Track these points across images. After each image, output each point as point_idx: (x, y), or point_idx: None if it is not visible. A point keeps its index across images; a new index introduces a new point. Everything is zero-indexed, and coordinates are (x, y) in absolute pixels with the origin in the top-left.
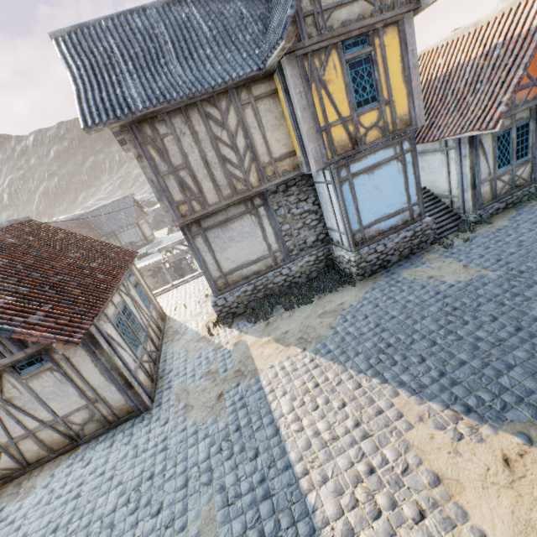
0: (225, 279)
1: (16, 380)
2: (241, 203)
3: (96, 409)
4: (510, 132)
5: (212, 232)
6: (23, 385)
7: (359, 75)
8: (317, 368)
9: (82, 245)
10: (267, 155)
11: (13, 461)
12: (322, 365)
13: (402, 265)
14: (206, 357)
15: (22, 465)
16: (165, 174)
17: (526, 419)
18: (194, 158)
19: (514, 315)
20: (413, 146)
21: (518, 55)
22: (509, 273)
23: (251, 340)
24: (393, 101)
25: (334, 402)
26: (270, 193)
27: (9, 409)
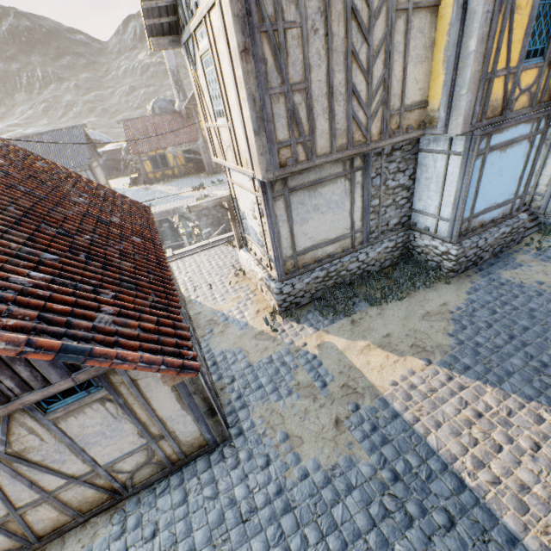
0: (296, 260)
1: (36, 421)
2: (339, 161)
3: (159, 449)
4: None
5: (298, 194)
6: (50, 428)
7: (544, 11)
8: (465, 390)
9: (78, 185)
10: (398, 99)
11: (13, 540)
12: (469, 386)
13: (495, 264)
14: (283, 363)
15: (26, 542)
16: (275, 92)
17: None
18: (317, 76)
19: None
20: (547, 126)
21: None
22: None
23: (340, 342)
24: None
25: (520, 440)
26: (373, 154)
27: (16, 467)
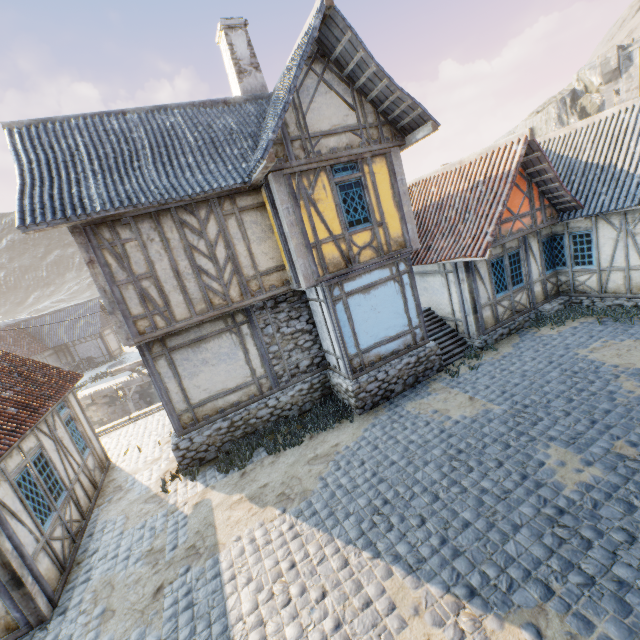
0: (193, 413)
1: None
2: (219, 319)
3: None
4: (503, 259)
5: (180, 352)
6: None
7: (350, 196)
8: (296, 539)
9: None
10: (252, 268)
11: None
12: (303, 533)
13: (407, 396)
14: (152, 527)
15: None
16: (123, 283)
17: (534, 602)
18: (162, 266)
19: (520, 460)
20: (409, 267)
21: (497, 193)
22: (514, 407)
23: (218, 498)
24: (385, 224)
25: (312, 591)
26: (256, 309)
27: None
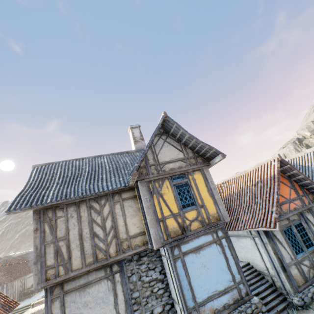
0: None
1: None
2: (102, 268)
3: None
4: (291, 227)
5: (71, 295)
6: None
7: (182, 191)
8: None
9: None
10: (125, 233)
11: None
12: None
13: None
14: None
15: None
16: (48, 242)
17: None
18: (73, 232)
19: None
20: (225, 234)
21: (270, 187)
22: None
23: None
24: (205, 205)
25: None
26: (126, 261)
27: None
